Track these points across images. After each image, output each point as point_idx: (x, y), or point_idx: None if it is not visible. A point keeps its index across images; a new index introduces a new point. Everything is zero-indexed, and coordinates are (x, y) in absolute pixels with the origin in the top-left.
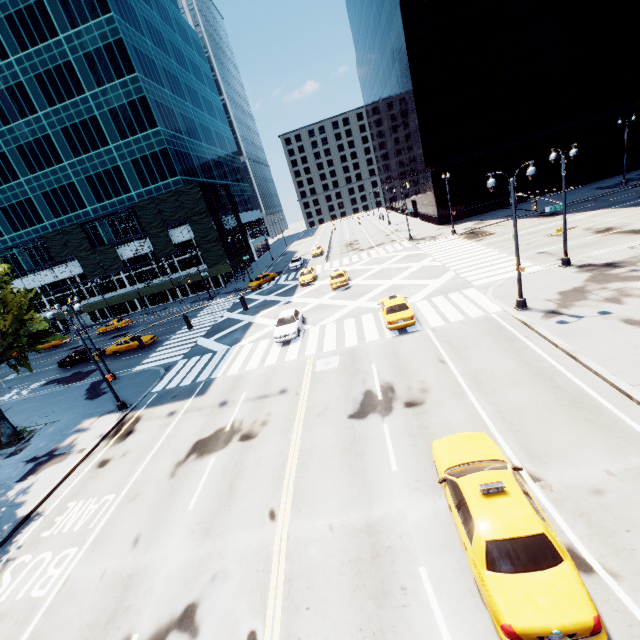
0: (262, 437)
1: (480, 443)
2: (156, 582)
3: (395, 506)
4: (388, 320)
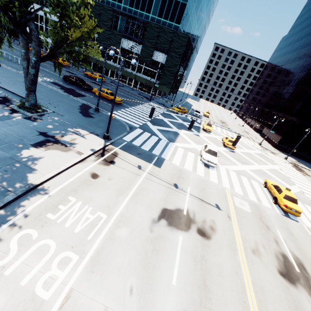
0: (215, 243)
1: None
2: None
3: None
4: (286, 204)
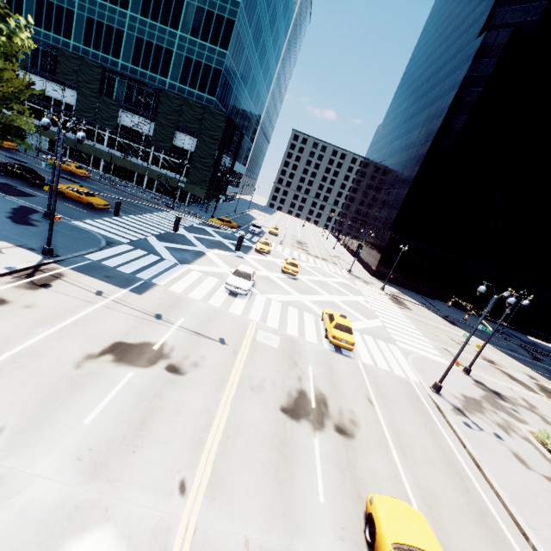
0: (191, 379)
1: (422, 526)
2: (6, 511)
3: (319, 550)
4: (334, 334)
